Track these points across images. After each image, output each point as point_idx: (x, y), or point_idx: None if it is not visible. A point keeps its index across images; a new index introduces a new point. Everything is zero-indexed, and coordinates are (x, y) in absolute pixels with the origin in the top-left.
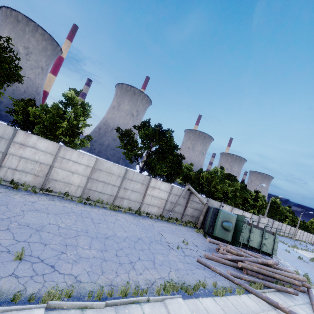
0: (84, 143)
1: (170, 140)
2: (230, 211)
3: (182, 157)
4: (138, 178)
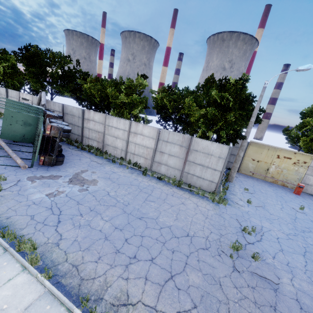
0: (22, 85)
1: (42, 55)
2: (104, 122)
3: (40, 65)
4: (14, 95)
